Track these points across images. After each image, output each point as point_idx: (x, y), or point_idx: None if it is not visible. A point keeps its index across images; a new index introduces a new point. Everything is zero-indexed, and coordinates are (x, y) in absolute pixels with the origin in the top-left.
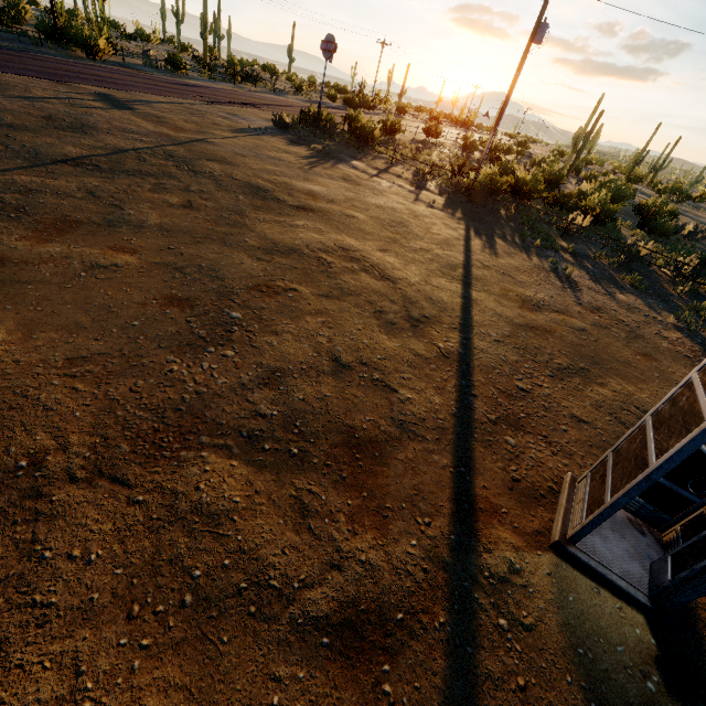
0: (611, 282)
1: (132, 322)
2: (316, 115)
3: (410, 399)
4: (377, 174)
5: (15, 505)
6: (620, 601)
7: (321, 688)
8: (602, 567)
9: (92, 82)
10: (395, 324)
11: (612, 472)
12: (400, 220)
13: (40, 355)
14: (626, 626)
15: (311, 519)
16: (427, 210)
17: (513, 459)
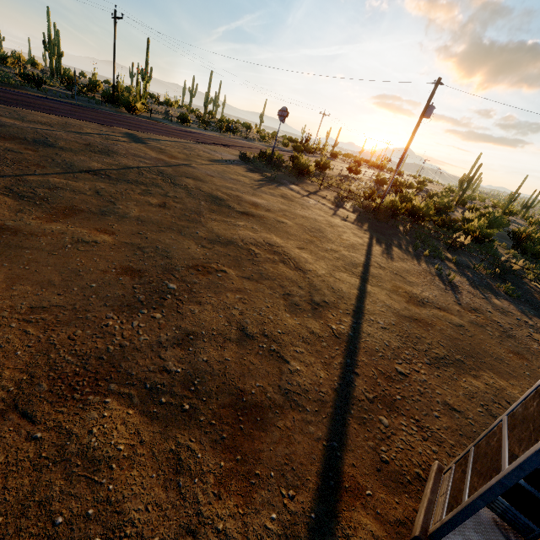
0: (488, 289)
1: (91, 284)
2: (270, 154)
3: (299, 371)
4: (308, 195)
5: None
6: None
7: None
8: None
9: (125, 126)
10: (299, 306)
11: (472, 469)
12: (319, 227)
13: (11, 302)
14: None
15: (182, 476)
16: (341, 222)
17: (384, 439)
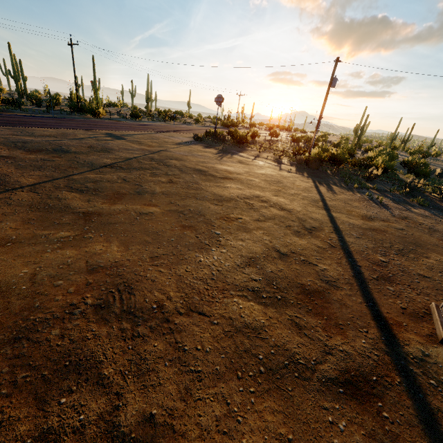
0: (406, 203)
1: (171, 239)
2: (213, 132)
3: (326, 269)
4: (255, 158)
5: (160, 326)
6: None
7: (350, 414)
8: None
9: (101, 128)
10: (299, 232)
11: None
12: (277, 180)
13: (137, 256)
14: None
15: (304, 330)
16: (288, 174)
17: (396, 298)
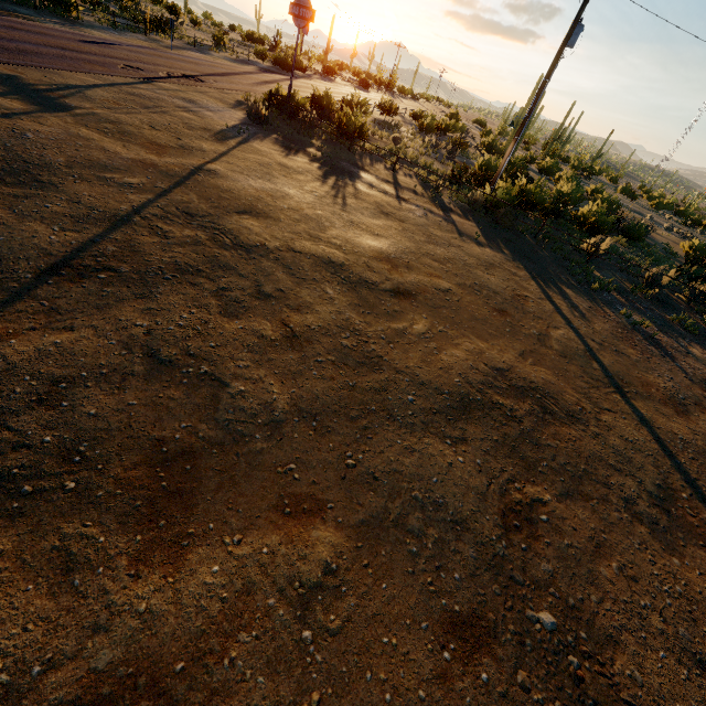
0: (671, 329)
1: None
2: (285, 98)
3: None
4: (398, 194)
5: None
6: None
7: None
8: None
9: None
10: (658, 522)
11: None
12: (484, 281)
13: None
14: None
15: None
16: (483, 251)
17: None
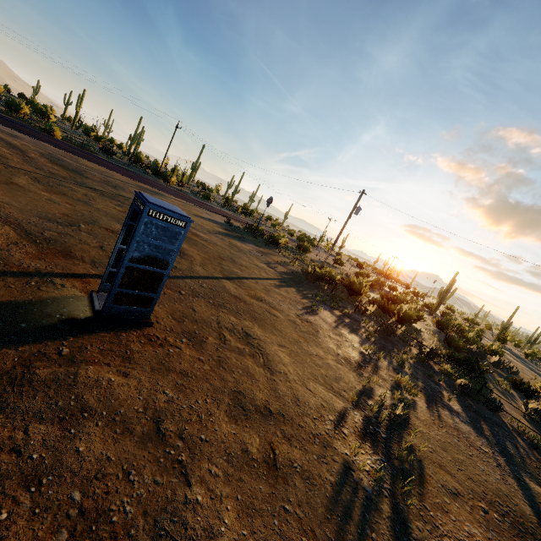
0: (350, 329)
1: (39, 210)
2: (255, 228)
3: None
4: (259, 252)
5: None
6: (91, 311)
7: None
8: (97, 300)
9: (149, 185)
10: None
11: None
12: (235, 258)
13: None
14: (80, 312)
15: (13, 245)
16: (264, 266)
17: None
